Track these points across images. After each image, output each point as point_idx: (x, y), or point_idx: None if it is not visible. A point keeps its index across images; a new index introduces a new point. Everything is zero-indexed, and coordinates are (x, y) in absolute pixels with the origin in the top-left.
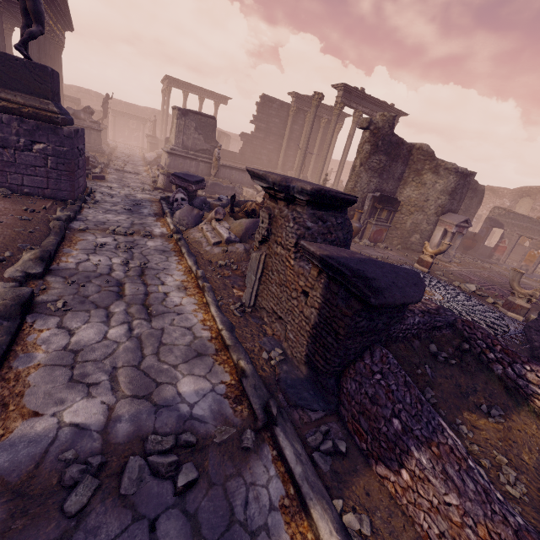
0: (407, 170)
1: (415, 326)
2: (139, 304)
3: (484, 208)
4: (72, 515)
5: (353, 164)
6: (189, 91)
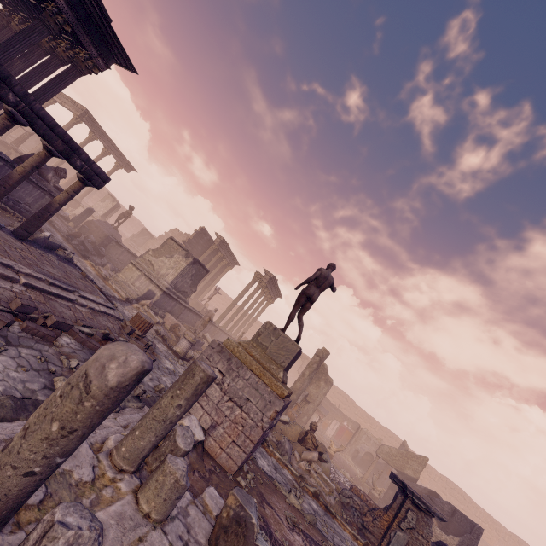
0: (315, 375)
1: None
2: None
3: None
4: None
5: (304, 371)
6: (99, 137)
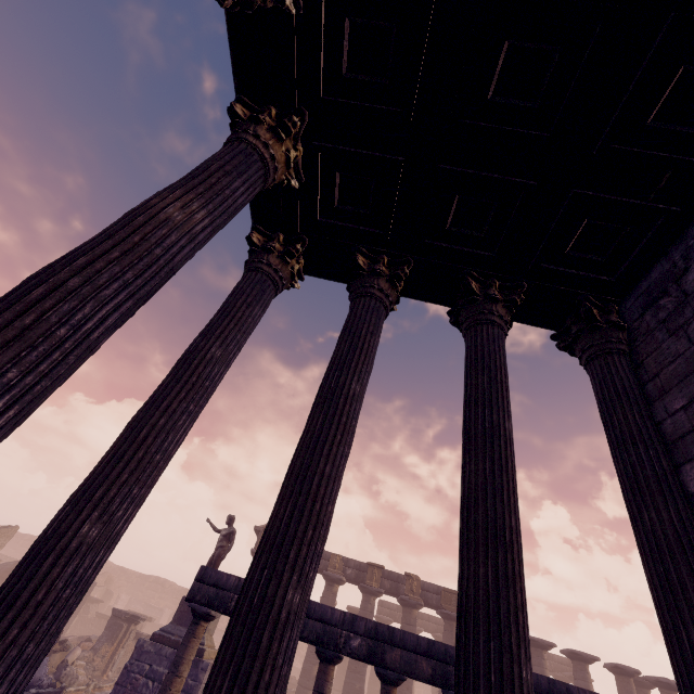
0: None
1: None
2: None
3: None
4: None
5: None
6: None
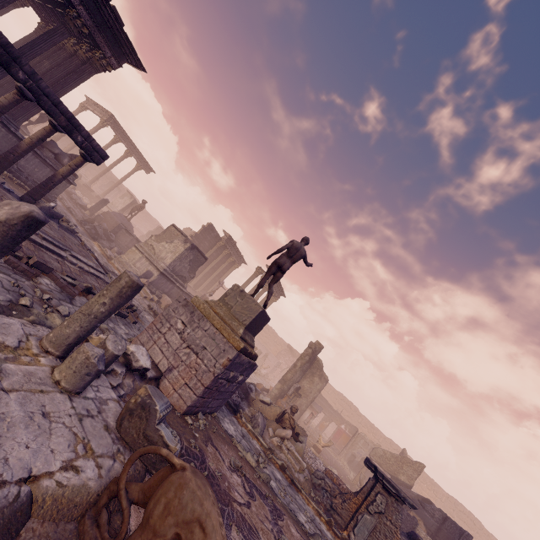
0: (309, 370)
1: None
2: None
3: (284, 359)
4: None
5: (296, 362)
6: (123, 140)
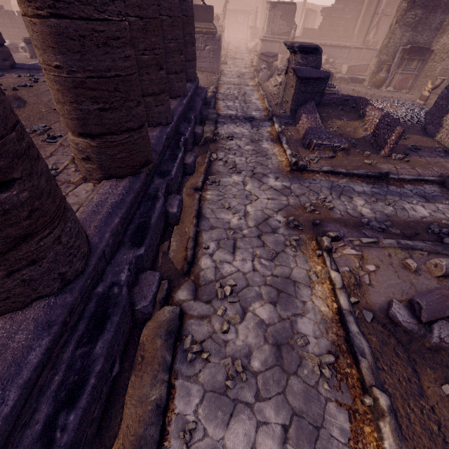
0: (448, 18)
1: (334, 98)
2: (243, 101)
3: None
4: (232, 119)
5: (391, 23)
6: None
